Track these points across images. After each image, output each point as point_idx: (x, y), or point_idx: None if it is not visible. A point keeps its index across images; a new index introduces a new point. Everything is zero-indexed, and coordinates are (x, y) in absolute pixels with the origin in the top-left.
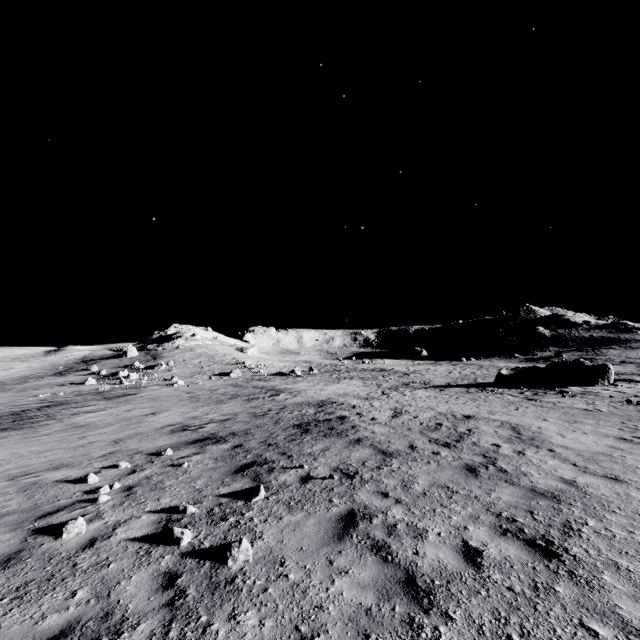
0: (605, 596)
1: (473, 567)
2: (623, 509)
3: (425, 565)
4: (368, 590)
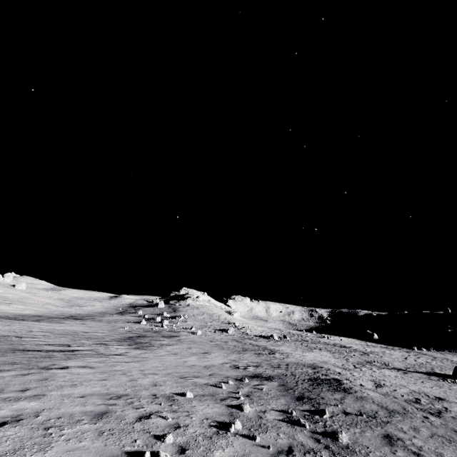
0: None
1: None
2: None
3: None
4: None
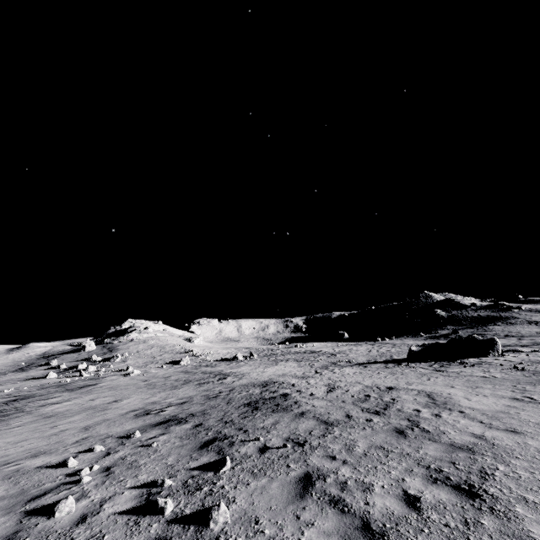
0: (520, 524)
1: (414, 511)
2: (524, 455)
3: (376, 512)
4: (333, 537)
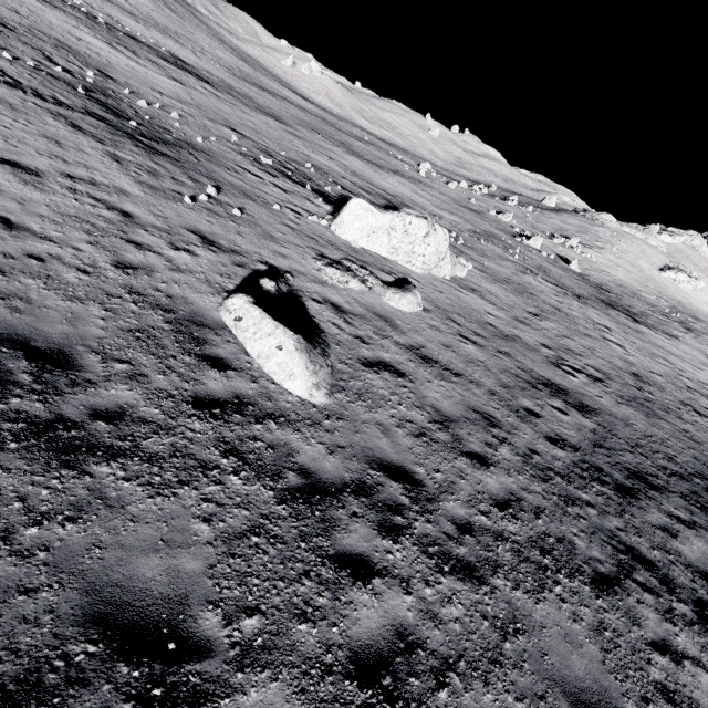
0: None
1: None
2: (33, 0)
3: None
4: None
